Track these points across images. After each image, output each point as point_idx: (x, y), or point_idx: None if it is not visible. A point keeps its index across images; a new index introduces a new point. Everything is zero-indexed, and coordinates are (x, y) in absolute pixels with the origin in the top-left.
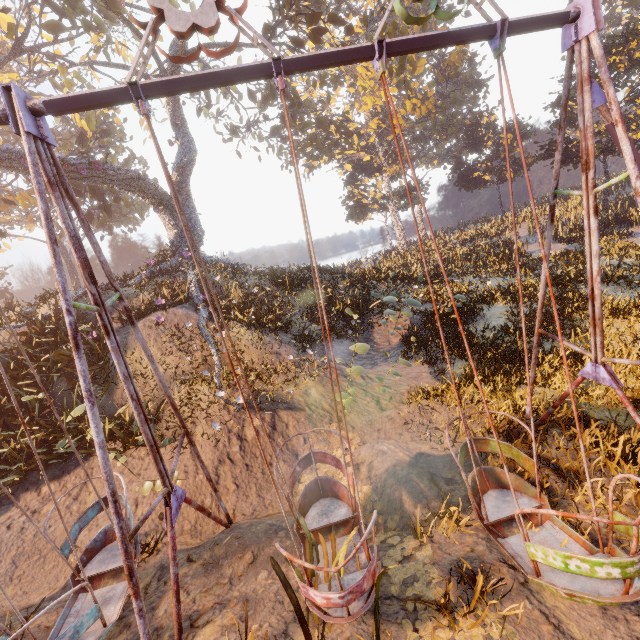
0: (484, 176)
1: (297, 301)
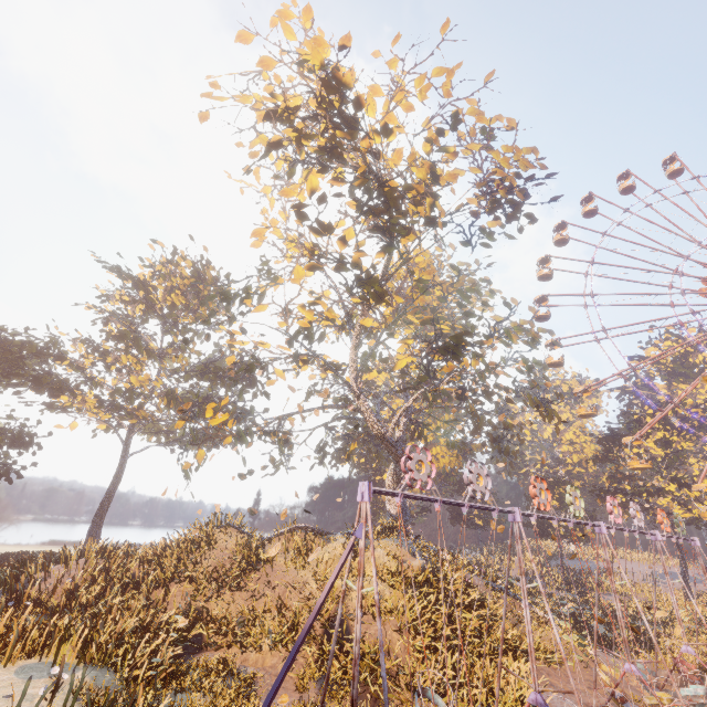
0: (477, 520)
1: None
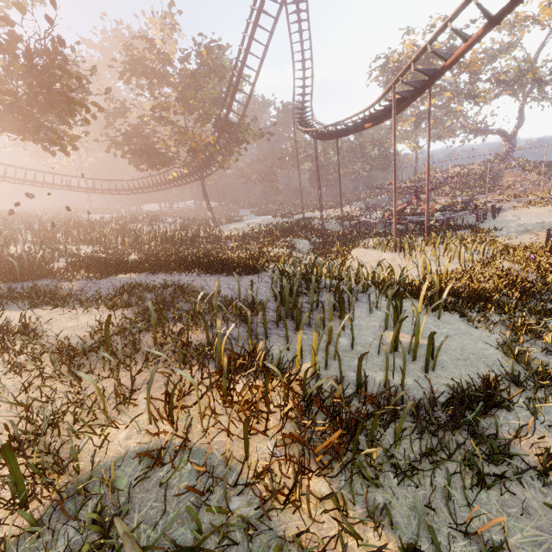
0: None
1: (548, 171)
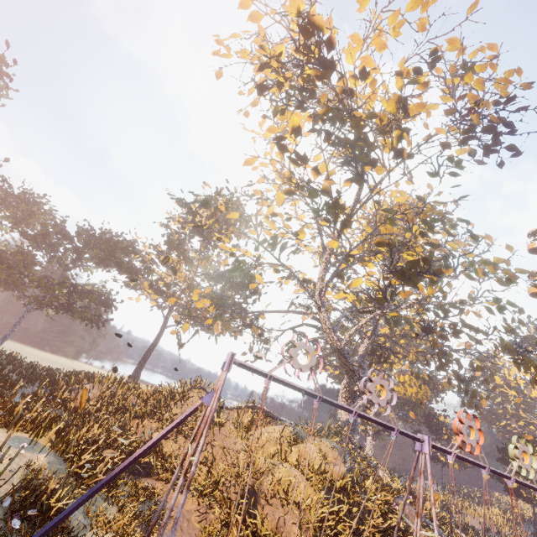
0: (440, 456)
1: None
